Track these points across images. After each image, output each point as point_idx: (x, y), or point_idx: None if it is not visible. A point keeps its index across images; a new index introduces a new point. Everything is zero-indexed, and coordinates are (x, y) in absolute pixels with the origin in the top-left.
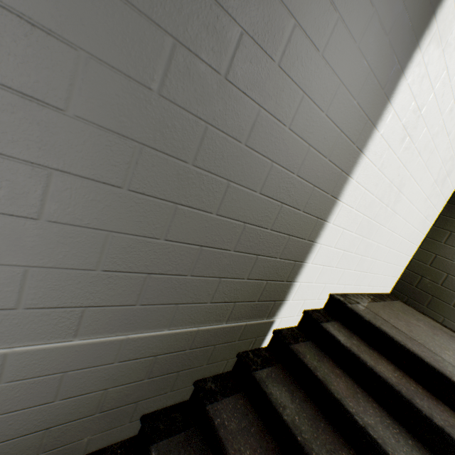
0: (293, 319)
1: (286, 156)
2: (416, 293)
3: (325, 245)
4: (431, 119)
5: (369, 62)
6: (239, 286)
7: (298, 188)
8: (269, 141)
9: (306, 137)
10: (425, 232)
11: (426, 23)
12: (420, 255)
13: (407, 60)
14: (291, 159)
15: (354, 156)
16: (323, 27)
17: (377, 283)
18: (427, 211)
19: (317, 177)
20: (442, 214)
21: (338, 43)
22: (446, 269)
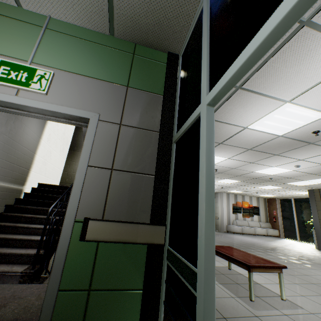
0: (29, 190)
1: (25, 145)
2: (65, 185)
3: (35, 166)
4: (53, 136)
5: (37, 128)
6: (16, 174)
7: (27, 151)
8: (22, 142)
9: (28, 141)
10: (63, 166)
11: (47, 121)
12: (64, 173)
13: (44, 127)
14: (26, 145)
15: (38, 145)
16: (29, 125)
17: (53, 183)
18: (61, 159)
19: (31, 149)
20: (67, 160)
21: (32, 127)
22: (71, 175)
